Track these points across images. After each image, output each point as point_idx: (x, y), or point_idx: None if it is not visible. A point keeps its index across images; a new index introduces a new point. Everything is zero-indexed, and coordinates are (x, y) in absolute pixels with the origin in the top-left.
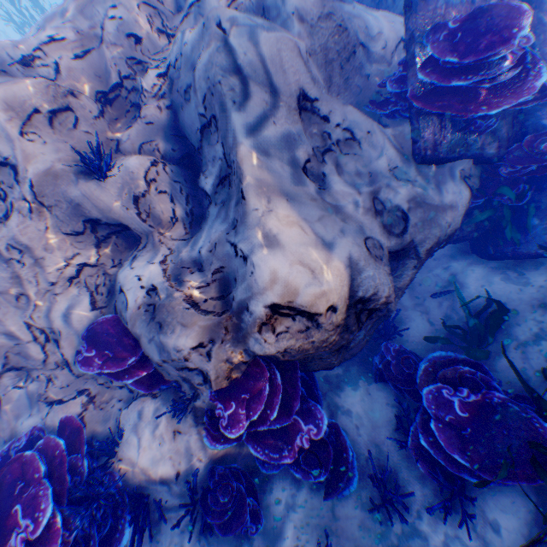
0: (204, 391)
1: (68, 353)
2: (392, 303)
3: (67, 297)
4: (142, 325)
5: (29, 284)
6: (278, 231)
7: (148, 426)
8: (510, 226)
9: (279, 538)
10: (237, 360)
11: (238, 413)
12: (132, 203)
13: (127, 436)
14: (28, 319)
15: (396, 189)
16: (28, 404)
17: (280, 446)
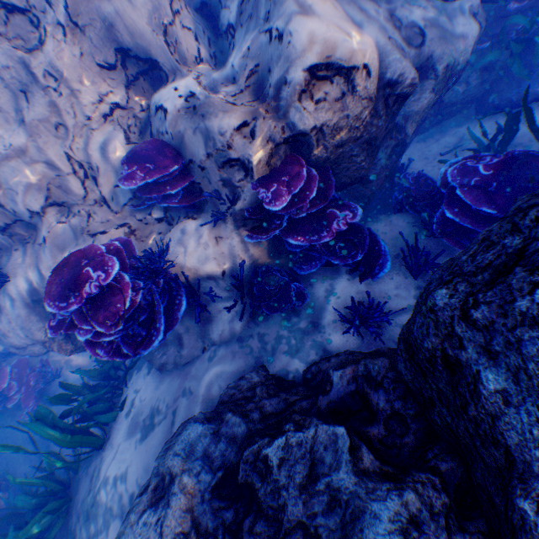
0: (245, 188)
1: (106, 192)
2: (410, 131)
3: (102, 132)
4: (184, 121)
5: (66, 114)
6: (312, 3)
7: (191, 238)
8: (517, 60)
9: (323, 310)
10: (278, 137)
11: (280, 191)
12: (160, 30)
13: (172, 249)
14: (68, 150)
15: (411, 12)
16: (73, 238)
17: (319, 230)
